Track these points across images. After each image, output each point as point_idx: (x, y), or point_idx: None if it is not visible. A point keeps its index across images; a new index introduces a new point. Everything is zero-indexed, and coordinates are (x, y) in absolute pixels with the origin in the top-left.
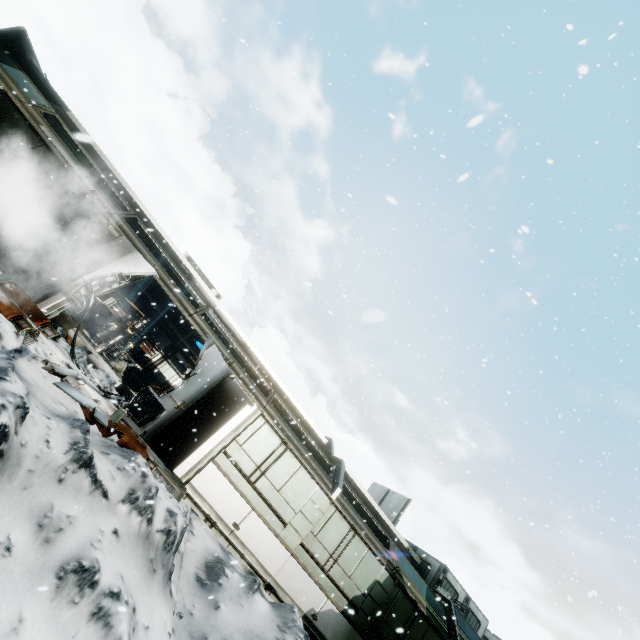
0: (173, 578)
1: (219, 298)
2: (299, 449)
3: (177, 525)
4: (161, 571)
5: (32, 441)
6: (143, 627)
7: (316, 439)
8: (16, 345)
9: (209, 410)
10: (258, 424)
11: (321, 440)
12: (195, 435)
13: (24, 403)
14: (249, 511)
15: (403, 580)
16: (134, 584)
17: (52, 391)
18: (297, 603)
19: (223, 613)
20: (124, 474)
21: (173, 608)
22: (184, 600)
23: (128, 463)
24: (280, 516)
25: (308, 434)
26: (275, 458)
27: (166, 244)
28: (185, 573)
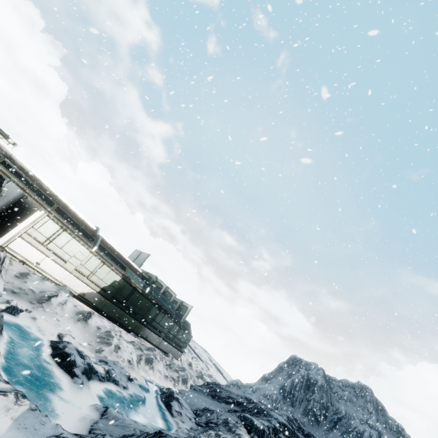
0: (3, 274)
1: (15, 145)
2: (73, 231)
3: (1, 255)
4: None
5: None
6: None
7: (88, 227)
8: None
9: (14, 214)
10: (46, 220)
11: (92, 228)
12: (7, 225)
13: None
14: (45, 257)
15: (131, 281)
16: None
17: None
18: (75, 290)
19: (29, 284)
20: None
21: (4, 281)
22: (9, 280)
23: None
24: (63, 259)
25: (80, 224)
26: (58, 235)
27: None
28: (9, 274)
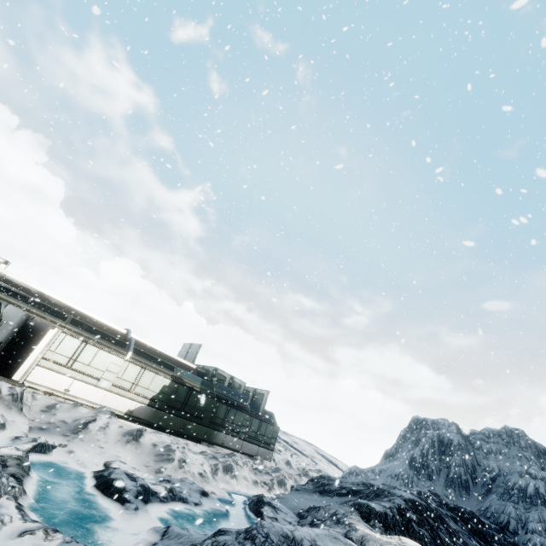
0: (26, 412)
1: (8, 263)
2: (98, 341)
3: (17, 391)
4: (15, 408)
5: None
6: (11, 421)
7: (116, 332)
8: None
9: (23, 340)
10: (62, 337)
11: (121, 332)
12: (19, 356)
13: None
14: (73, 381)
15: (183, 381)
16: (1, 412)
17: None
18: (119, 410)
19: (59, 415)
20: None
21: (28, 419)
22: (35, 417)
23: None
24: (94, 377)
25: (104, 332)
26: (80, 350)
27: None
28: (33, 411)
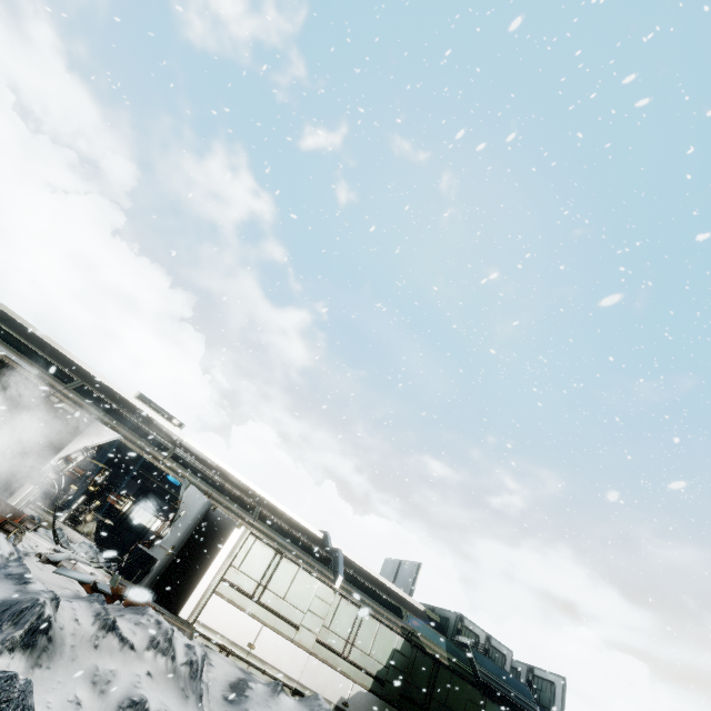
0: (204, 703)
1: (182, 426)
2: (294, 553)
3: (197, 655)
4: (193, 696)
5: (66, 623)
6: None
7: (311, 537)
8: (9, 549)
9: (200, 546)
10: (250, 543)
11: (317, 536)
12: (192, 574)
13: (55, 595)
14: (260, 627)
15: (420, 640)
16: (174, 709)
17: (52, 579)
18: (326, 697)
19: None
20: (142, 627)
21: None
22: None
23: (142, 617)
24: (291, 622)
25: (301, 535)
26: (273, 569)
27: (117, 395)
28: (213, 697)
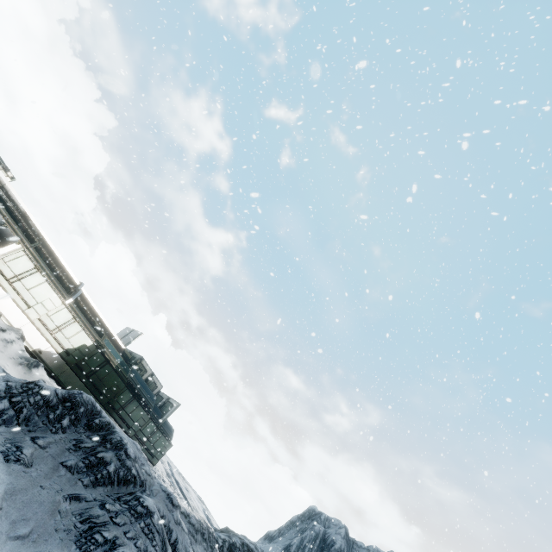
0: None
1: (13, 179)
2: (49, 275)
3: None
4: None
5: None
6: None
7: (70, 279)
8: None
9: None
10: (20, 254)
11: (75, 281)
12: None
13: None
14: (6, 296)
15: (105, 350)
16: None
17: None
18: (30, 344)
19: None
20: None
21: None
22: None
23: None
24: (27, 302)
25: (60, 271)
26: (29, 274)
27: None
28: None
